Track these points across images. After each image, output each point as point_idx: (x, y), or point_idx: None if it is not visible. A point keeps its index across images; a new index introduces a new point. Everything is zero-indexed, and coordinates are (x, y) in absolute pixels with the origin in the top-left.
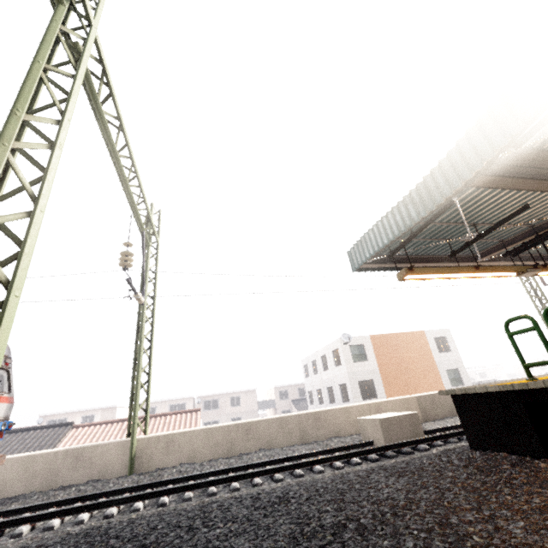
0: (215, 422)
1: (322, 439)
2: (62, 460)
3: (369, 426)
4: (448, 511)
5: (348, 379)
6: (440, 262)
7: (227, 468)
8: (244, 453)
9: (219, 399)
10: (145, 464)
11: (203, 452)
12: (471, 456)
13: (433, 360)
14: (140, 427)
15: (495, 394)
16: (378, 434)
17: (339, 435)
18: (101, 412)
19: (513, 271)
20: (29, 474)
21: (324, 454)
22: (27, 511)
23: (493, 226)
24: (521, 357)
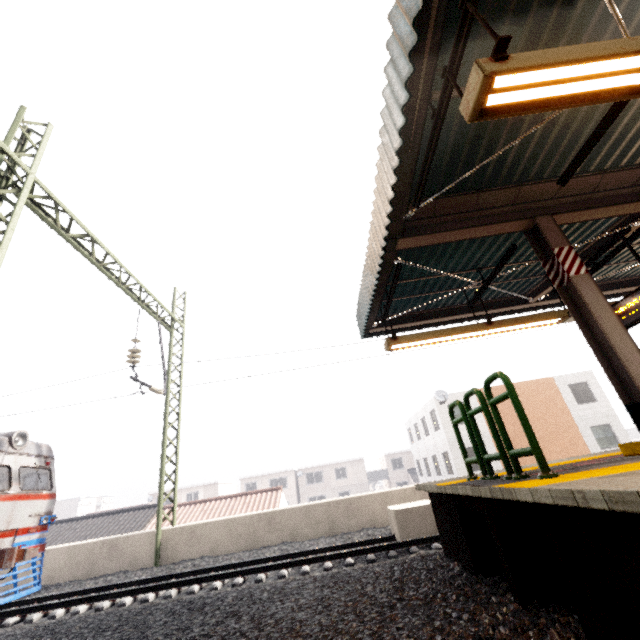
0: (320, 497)
1: (354, 530)
2: (99, 550)
3: (391, 518)
4: (282, 636)
5: (449, 447)
6: (477, 311)
7: (229, 564)
8: (267, 545)
9: (322, 471)
10: (170, 555)
11: (225, 544)
12: (425, 567)
13: (569, 415)
14: (167, 518)
15: (444, 494)
16: (395, 528)
17: (375, 525)
18: (204, 489)
19: (546, 318)
20: (73, 563)
21: (335, 550)
22: (55, 599)
23: (492, 272)
24: (462, 451)
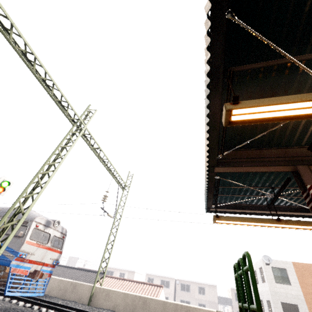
0: (187, 302)
1: None
2: (69, 286)
3: None
4: None
5: (271, 297)
6: (278, 210)
7: None
8: None
9: (190, 285)
10: (95, 302)
11: (120, 306)
12: None
13: None
14: (99, 281)
15: None
16: None
17: None
18: (128, 272)
19: None
20: (59, 288)
21: None
22: (46, 302)
23: (278, 190)
24: (237, 296)
